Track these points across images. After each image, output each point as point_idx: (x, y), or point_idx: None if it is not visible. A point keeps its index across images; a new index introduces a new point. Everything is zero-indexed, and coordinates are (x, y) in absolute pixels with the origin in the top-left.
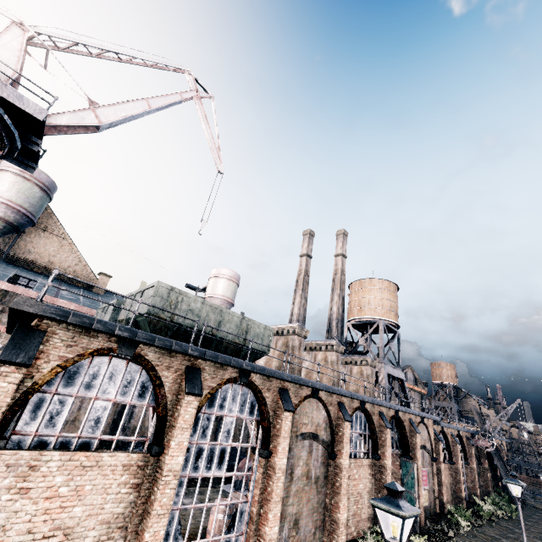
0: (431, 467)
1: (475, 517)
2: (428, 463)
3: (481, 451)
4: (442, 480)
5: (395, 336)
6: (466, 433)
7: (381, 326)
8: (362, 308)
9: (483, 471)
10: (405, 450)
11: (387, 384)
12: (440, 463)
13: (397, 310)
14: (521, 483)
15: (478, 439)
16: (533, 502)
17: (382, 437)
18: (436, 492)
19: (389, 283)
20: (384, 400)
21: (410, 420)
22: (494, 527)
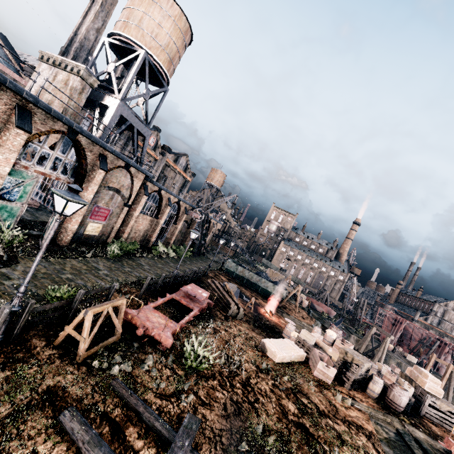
0: (121, 211)
1: (148, 253)
2: (118, 206)
3: (194, 221)
4: (130, 223)
5: (160, 89)
6: (187, 205)
7: (140, 58)
8: (129, 23)
9: (187, 232)
10: (77, 181)
11: (114, 124)
12: (135, 211)
13: (176, 59)
14: (67, 197)
15: (193, 212)
16: (211, 256)
17: (4, 136)
18: (115, 229)
19: (182, 15)
20: (99, 136)
21: (100, 155)
22: (154, 260)
